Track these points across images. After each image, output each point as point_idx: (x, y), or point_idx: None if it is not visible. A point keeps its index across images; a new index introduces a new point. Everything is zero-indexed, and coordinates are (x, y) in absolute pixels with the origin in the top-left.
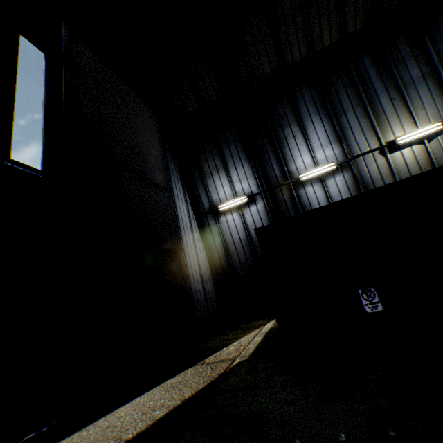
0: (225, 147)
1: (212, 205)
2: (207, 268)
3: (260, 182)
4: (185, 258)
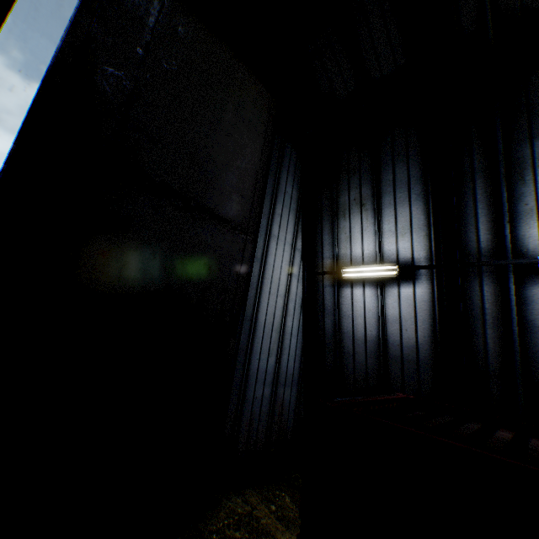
0: (386, 166)
1: (336, 264)
2: (295, 362)
3: (436, 246)
4: (253, 342)
